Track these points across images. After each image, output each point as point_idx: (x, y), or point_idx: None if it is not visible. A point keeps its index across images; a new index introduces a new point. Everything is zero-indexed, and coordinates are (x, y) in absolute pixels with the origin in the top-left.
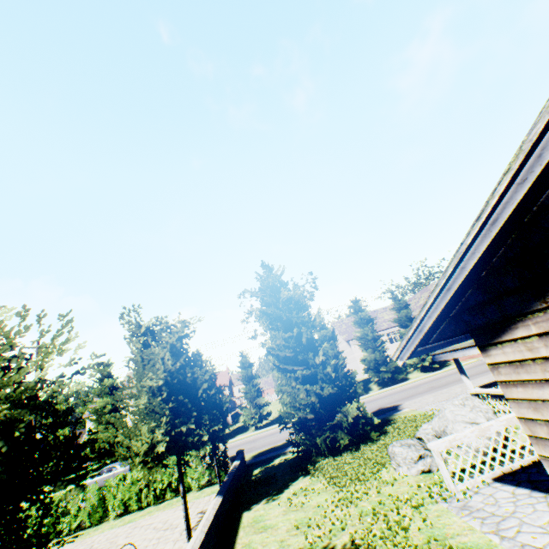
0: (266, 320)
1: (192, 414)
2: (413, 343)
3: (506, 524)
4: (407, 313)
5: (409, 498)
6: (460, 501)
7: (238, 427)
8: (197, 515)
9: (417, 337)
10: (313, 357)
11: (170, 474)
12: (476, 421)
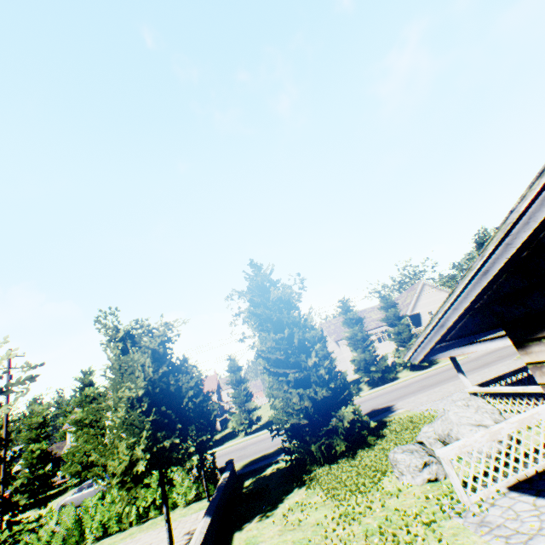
0: (255, 321)
1: (176, 427)
2: (432, 341)
3: (535, 544)
4: (395, 312)
5: (419, 513)
6: (476, 515)
7: (227, 433)
8: (183, 538)
9: (437, 334)
10: (305, 359)
11: (154, 490)
12: (483, 423)
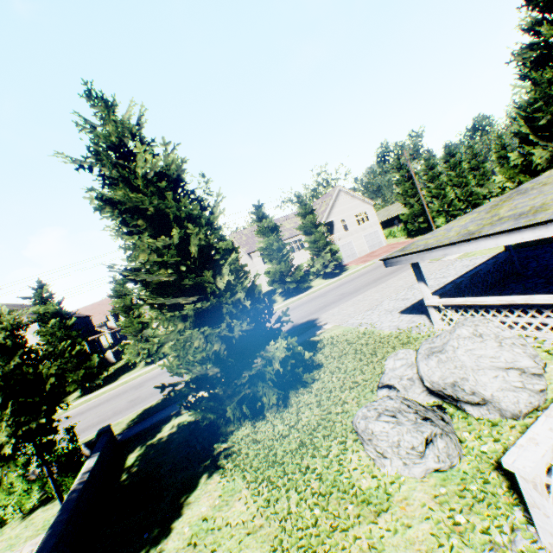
0: (115, 218)
1: None
2: None
3: None
4: (313, 219)
5: None
6: None
7: (124, 365)
8: None
9: None
10: (213, 278)
11: None
12: (518, 366)
